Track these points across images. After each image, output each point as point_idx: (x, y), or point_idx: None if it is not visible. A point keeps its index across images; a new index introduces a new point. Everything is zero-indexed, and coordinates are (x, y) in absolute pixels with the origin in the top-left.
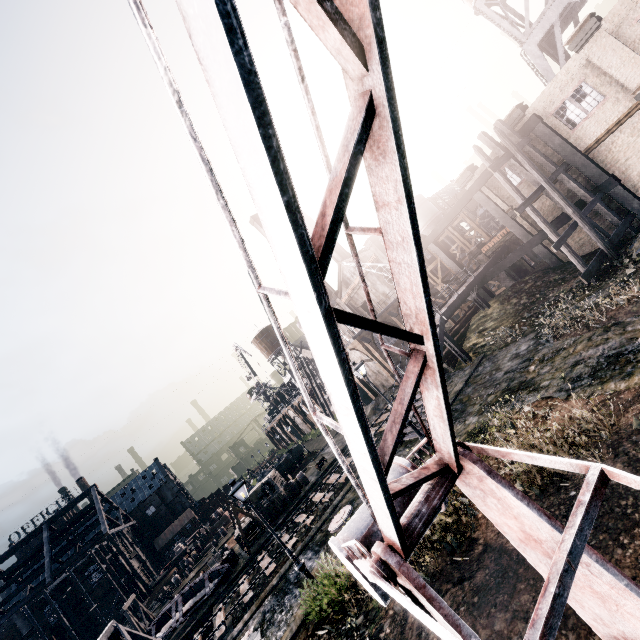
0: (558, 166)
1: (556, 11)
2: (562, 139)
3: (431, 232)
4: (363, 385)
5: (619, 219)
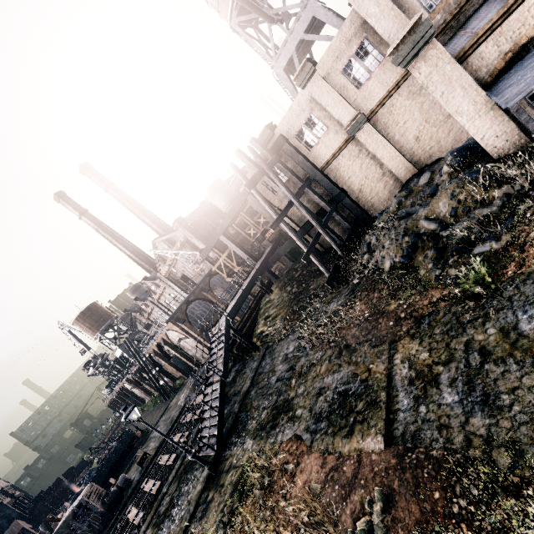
0: (303, 181)
1: (293, 44)
2: (304, 158)
3: (219, 226)
4: (185, 359)
5: (350, 225)
